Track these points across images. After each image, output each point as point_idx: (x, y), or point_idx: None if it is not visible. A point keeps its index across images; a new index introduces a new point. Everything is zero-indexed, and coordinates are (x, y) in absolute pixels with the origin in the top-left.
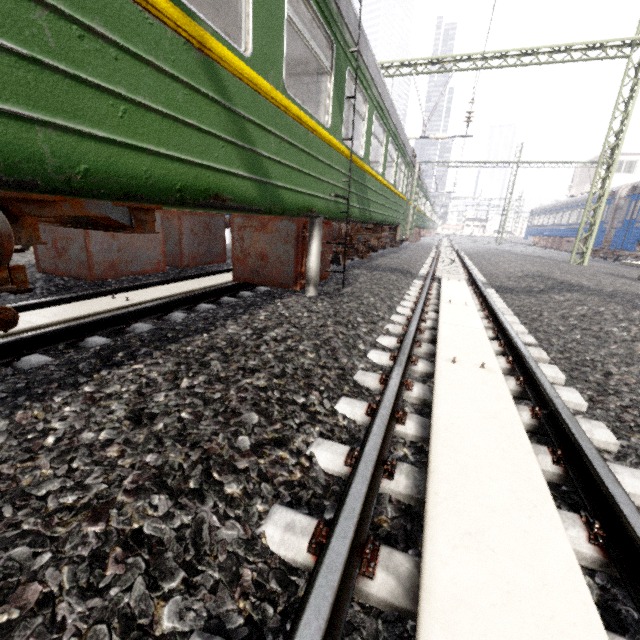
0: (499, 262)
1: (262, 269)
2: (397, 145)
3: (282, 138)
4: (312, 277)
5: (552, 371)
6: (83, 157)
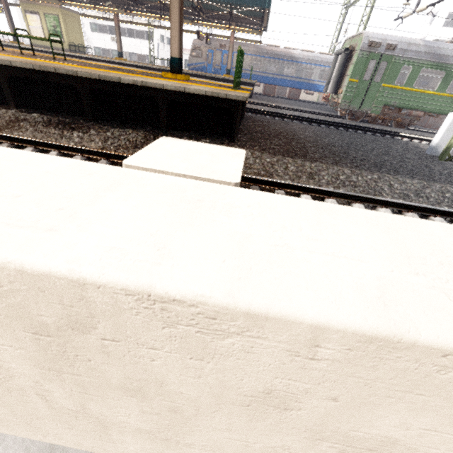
0: None
1: None
2: None
3: None
4: None
5: None
6: (432, 110)
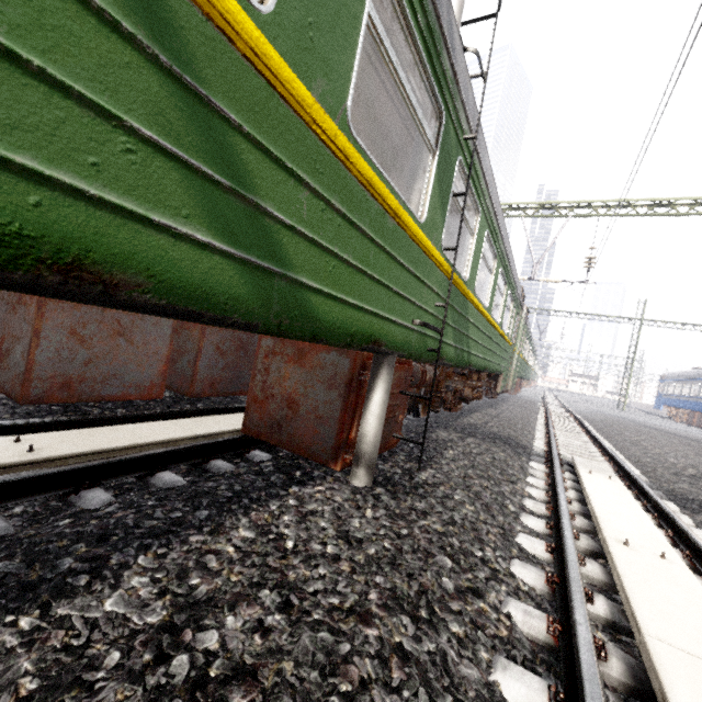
0: (642, 441)
1: (287, 422)
2: (507, 278)
3: (329, 203)
4: (365, 451)
5: None
6: None
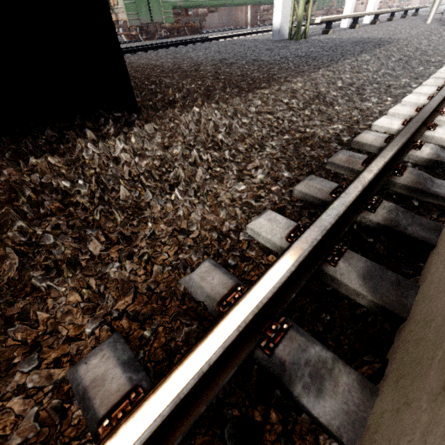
0: None
1: (238, 23)
2: None
3: None
4: (248, 23)
5: None
6: (213, 3)
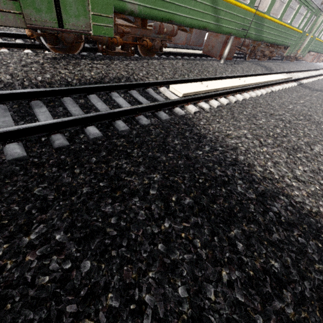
0: None
1: (211, 50)
2: (301, 0)
3: (227, 11)
4: (224, 56)
5: (263, 91)
6: (190, 22)
